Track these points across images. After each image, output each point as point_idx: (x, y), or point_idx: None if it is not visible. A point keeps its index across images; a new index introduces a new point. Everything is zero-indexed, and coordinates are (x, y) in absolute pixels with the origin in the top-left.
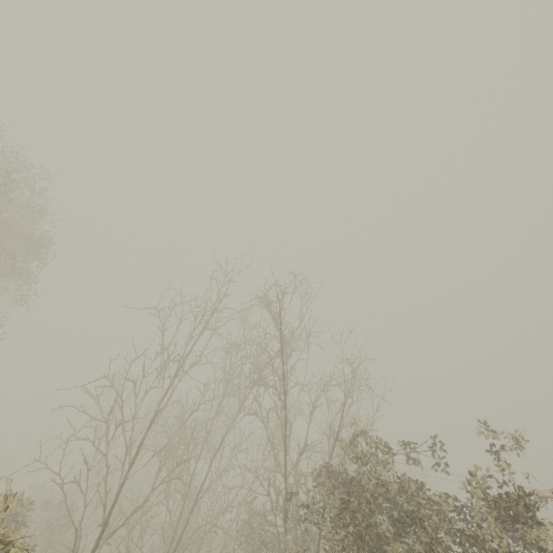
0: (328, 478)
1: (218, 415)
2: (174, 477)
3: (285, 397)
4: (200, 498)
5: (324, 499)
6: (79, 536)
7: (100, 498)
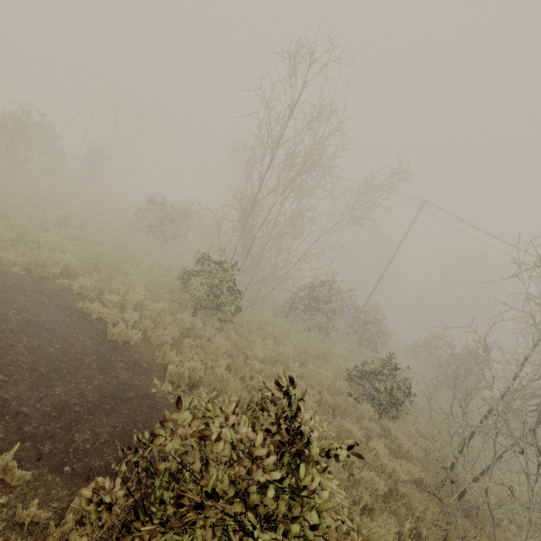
0: None
1: None
2: None
3: None
4: None
5: None
6: None
7: None
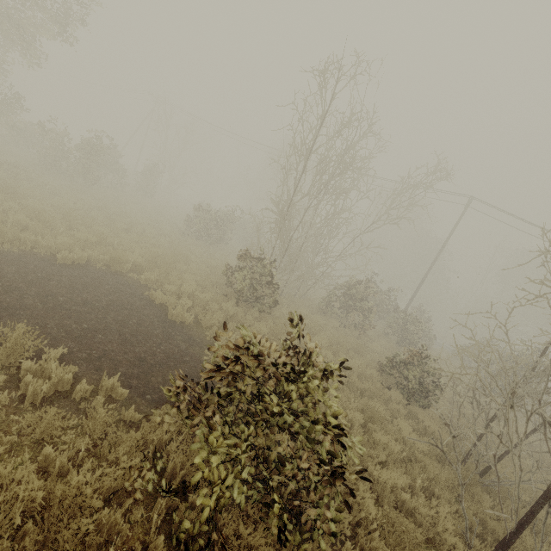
0: None
1: None
2: None
3: None
4: None
5: None
6: None
7: None
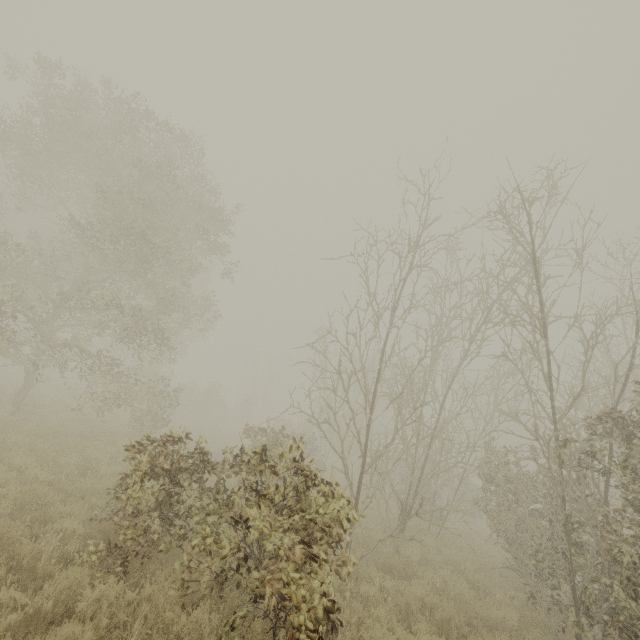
0: (614, 424)
1: (434, 360)
2: (415, 420)
3: (544, 335)
4: (435, 437)
5: (610, 447)
6: (345, 463)
7: (354, 436)
